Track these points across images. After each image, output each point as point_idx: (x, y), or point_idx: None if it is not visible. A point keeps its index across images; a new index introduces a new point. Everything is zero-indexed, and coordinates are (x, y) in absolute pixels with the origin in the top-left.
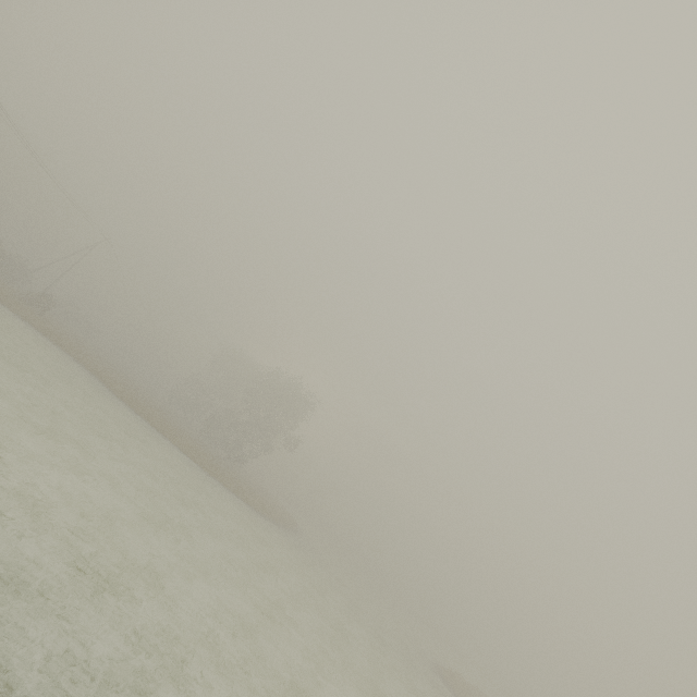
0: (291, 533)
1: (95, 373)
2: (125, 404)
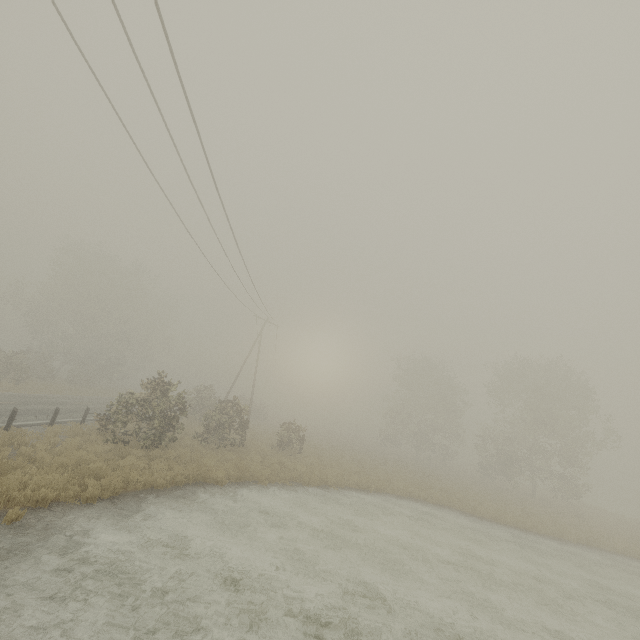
0: None
1: (438, 501)
2: (526, 532)
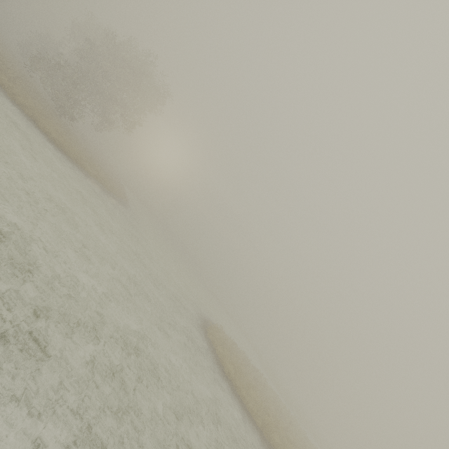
0: (107, 193)
1: None
2: None
